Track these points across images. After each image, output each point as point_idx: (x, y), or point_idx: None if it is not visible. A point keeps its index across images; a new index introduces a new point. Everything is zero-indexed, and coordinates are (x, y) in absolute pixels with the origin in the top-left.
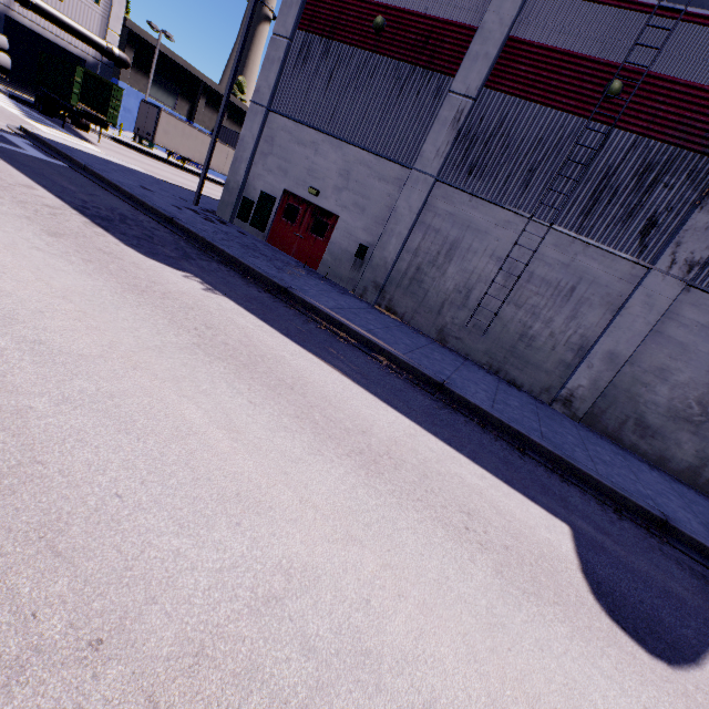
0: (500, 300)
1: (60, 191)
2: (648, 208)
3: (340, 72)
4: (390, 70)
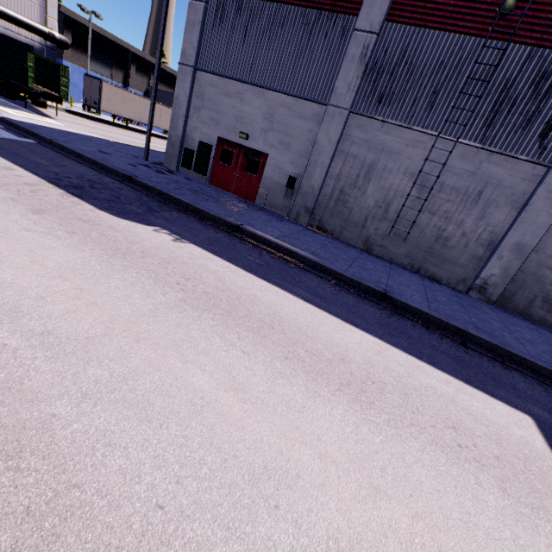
0: (416, 210)
1: (34, 167)
2: (545, 113)
3: (254, 26)
4: (298, 17)
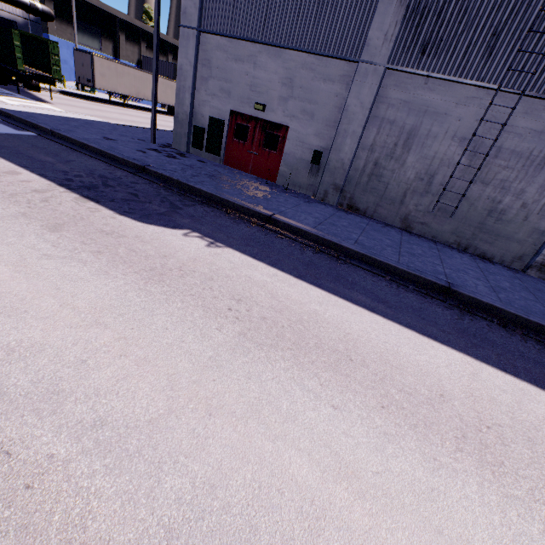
0: (467, 181)
1: (40, 167)
2: None
3: None
4: None
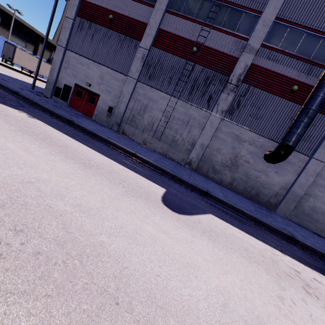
0: (163, 127)
1: None
2: (209, 92)
3: (96, 36)
4: (117, 36)
